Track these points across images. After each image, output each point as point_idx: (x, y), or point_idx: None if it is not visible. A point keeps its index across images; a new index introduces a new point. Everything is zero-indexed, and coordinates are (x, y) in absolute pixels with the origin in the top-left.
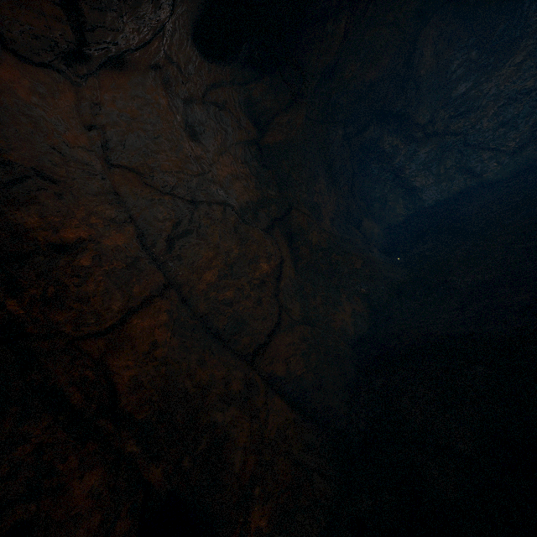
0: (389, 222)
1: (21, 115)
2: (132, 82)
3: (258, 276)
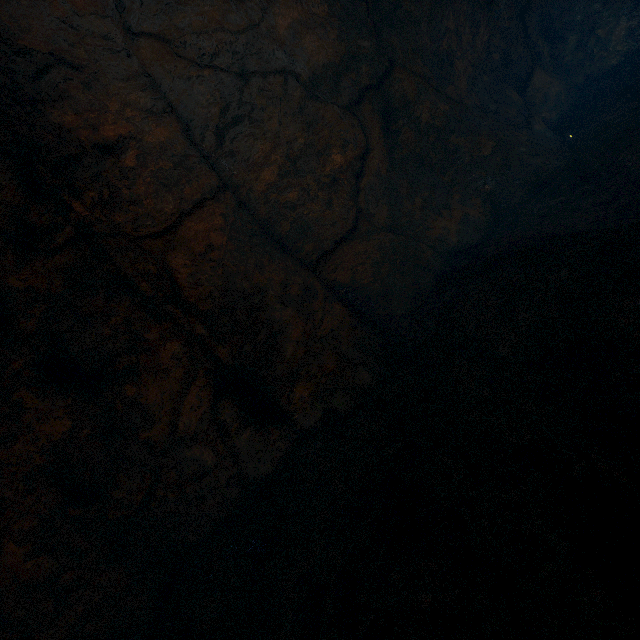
0: (589, 72)
1: None
2: None
3: (329, 172)
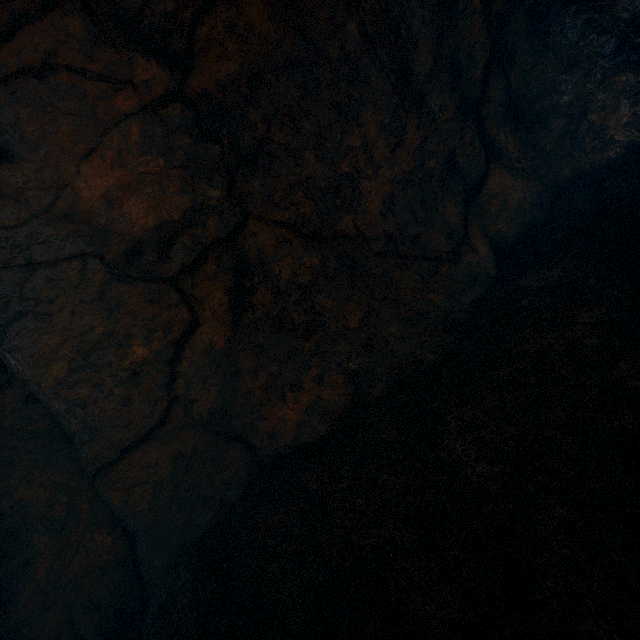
0: (578, 164)
1: None
2: None
3: (129, 366)
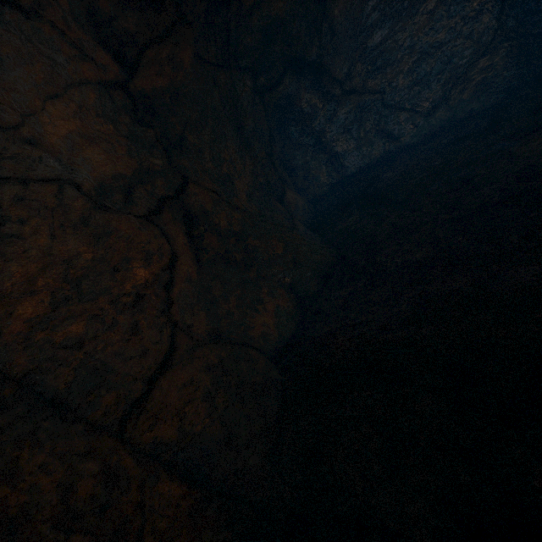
0: (314, 193)
1: None
2: None
3: (131, 289)
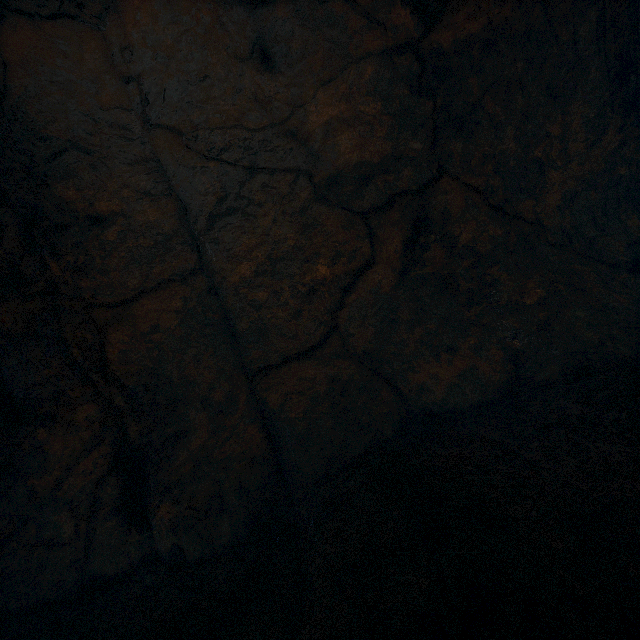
0: None
1: (49, 84)
2: (160, 3)
3: (309, 282)
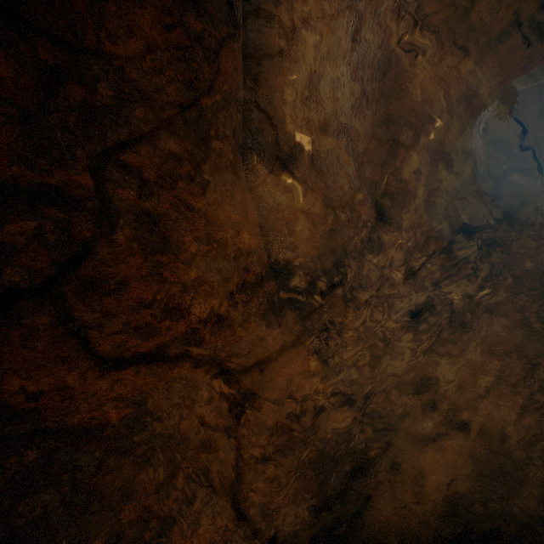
0: None
1: None
2: None
3: (483, 164)
